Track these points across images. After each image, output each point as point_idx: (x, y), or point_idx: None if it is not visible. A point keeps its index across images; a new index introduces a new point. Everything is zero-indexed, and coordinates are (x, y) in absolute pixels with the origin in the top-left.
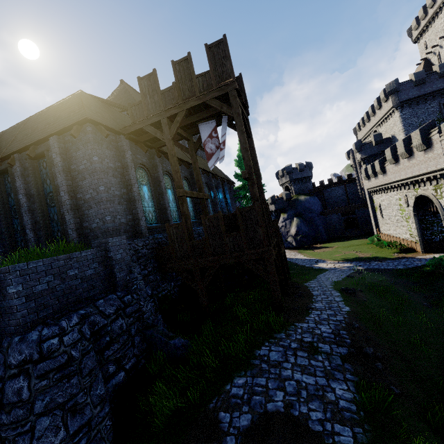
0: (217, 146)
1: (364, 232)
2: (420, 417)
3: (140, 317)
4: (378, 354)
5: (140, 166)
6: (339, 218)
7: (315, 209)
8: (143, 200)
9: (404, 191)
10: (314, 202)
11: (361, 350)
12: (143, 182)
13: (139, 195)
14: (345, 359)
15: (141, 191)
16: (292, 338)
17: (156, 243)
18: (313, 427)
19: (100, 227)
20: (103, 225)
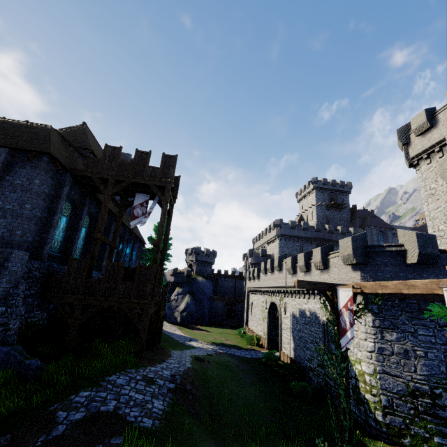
0: (143, 213)
1: (238, 324)
2: (198, 426)
3: (4, 332)
4: (193, 391)
5: (70, 200)
6: (223, 307)
7: (207, 292)
8: (57, 229)
9: (266, 296)
10: (208, 286)
11: (184, 387)
12: (65, 213)
13: (57, 224)
14: (170, 390)
15: (59, 220)
16: (140, 373)
17: (49, 271)
18: (129, 419)
19: (5, 237)
20: (8, 236)
